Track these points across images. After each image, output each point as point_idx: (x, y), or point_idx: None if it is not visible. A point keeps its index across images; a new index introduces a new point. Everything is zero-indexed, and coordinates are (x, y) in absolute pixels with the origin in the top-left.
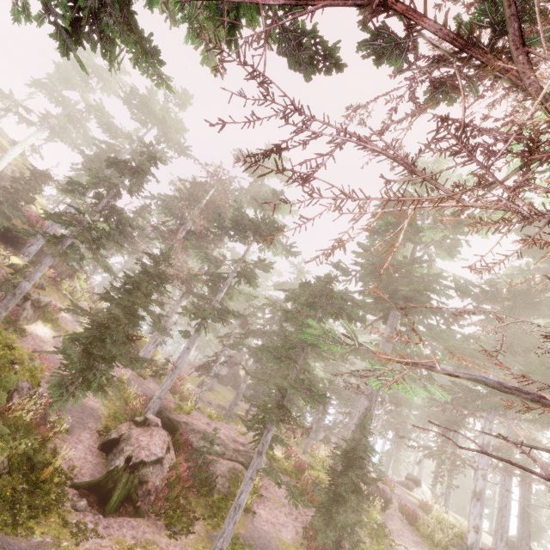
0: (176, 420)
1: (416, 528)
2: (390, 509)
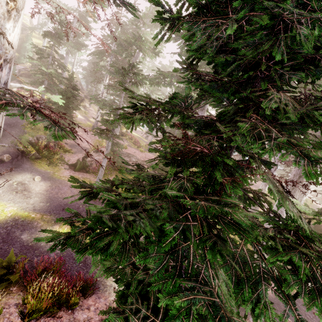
0: (115, 150)
1: None
2: None
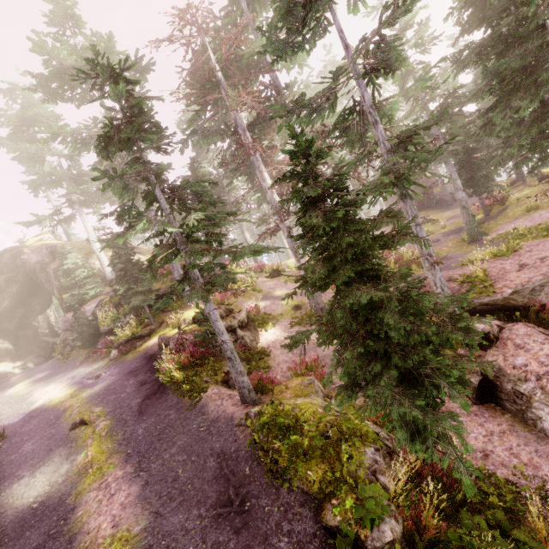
0: (500, 300)
1: None
2: None
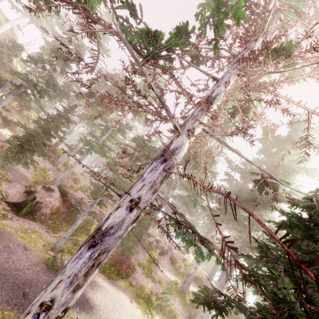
0: (67, 191)
1: (173, 266)
2: (165, 256)
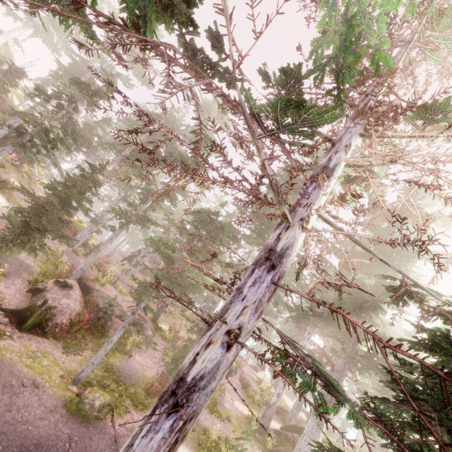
0: (91, 287)
1: (245, 391)
2: (233, 377)
